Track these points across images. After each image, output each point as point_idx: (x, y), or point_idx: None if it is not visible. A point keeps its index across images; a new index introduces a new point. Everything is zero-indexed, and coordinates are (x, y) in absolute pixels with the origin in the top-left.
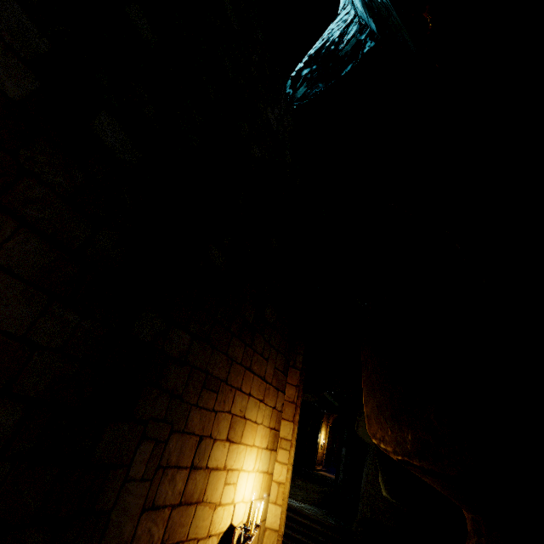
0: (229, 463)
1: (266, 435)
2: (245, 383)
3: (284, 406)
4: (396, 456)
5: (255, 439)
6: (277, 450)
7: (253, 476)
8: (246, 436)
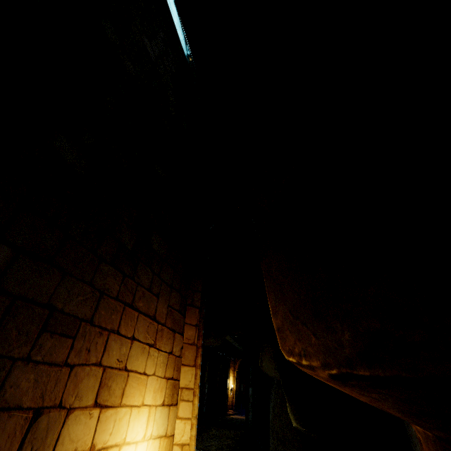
0: (101, 439)
1: (161, 388)
2: (125, 324)
3: (183, 350)
4: (328, 370)
5: (145, 395)
6: (178, 404)
7: (144, 447)
8: (130, 394)
